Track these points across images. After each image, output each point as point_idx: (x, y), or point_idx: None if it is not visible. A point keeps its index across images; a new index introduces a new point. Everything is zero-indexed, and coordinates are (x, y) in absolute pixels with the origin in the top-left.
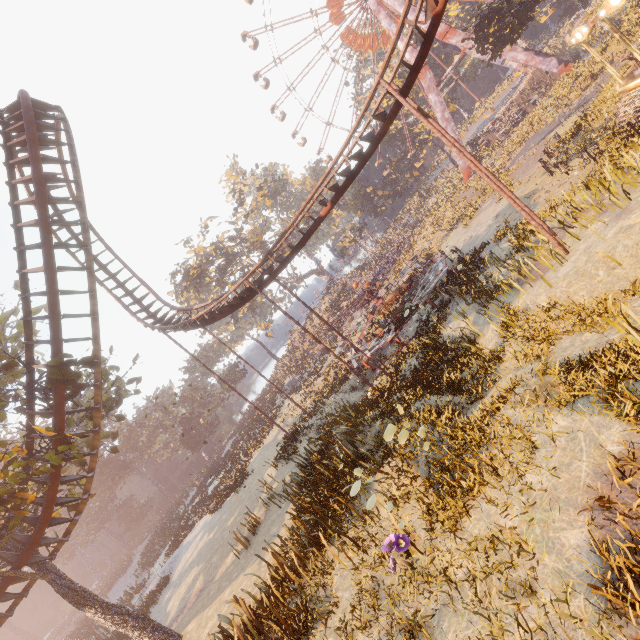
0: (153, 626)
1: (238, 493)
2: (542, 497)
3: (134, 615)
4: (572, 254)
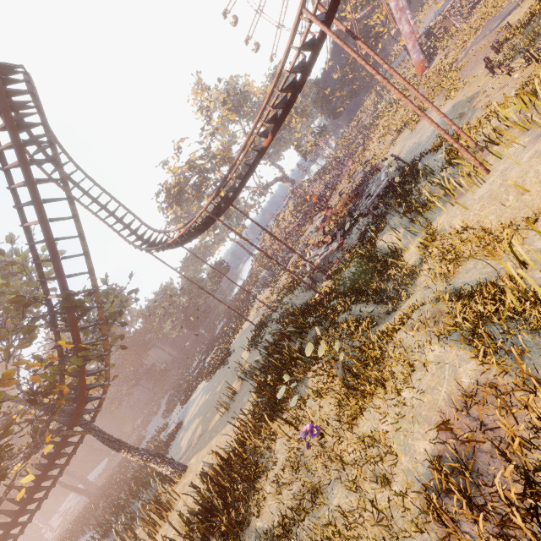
0: (167, 461)
1: (224, 367)
2: (410, 411)
3: (153, 454)
4: (491, 174)
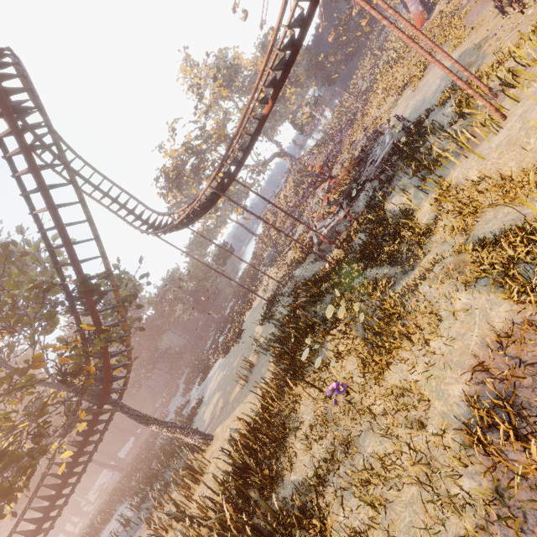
0: (194, 432)
1: (238, 344)
2: (440, 359)
3: (180, 426)
4: (509, 120)
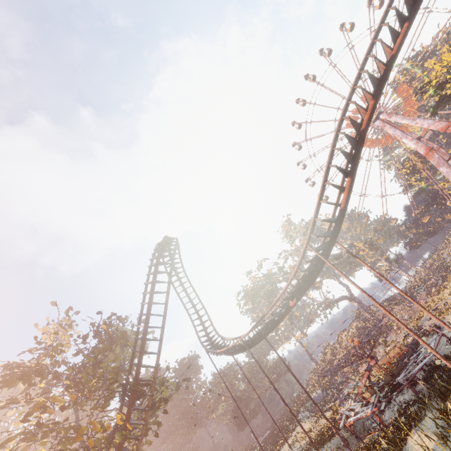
0: None
1: None
2: None
3: None
4: None
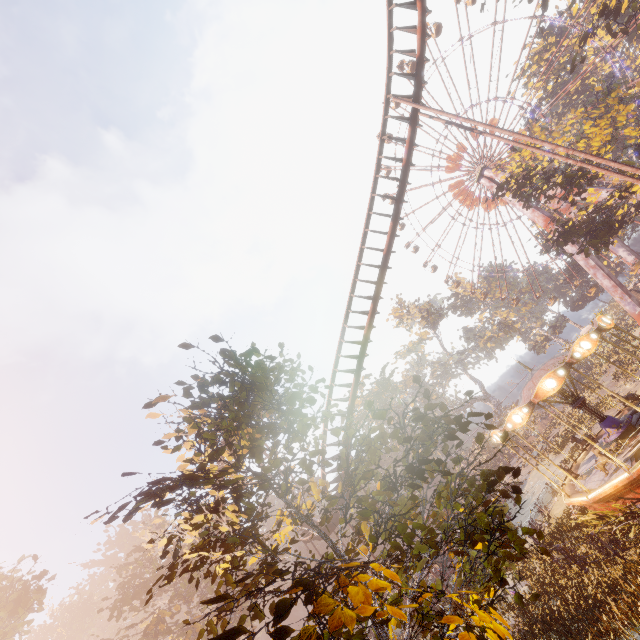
0: None
1: None
2: None
3: None
4: None
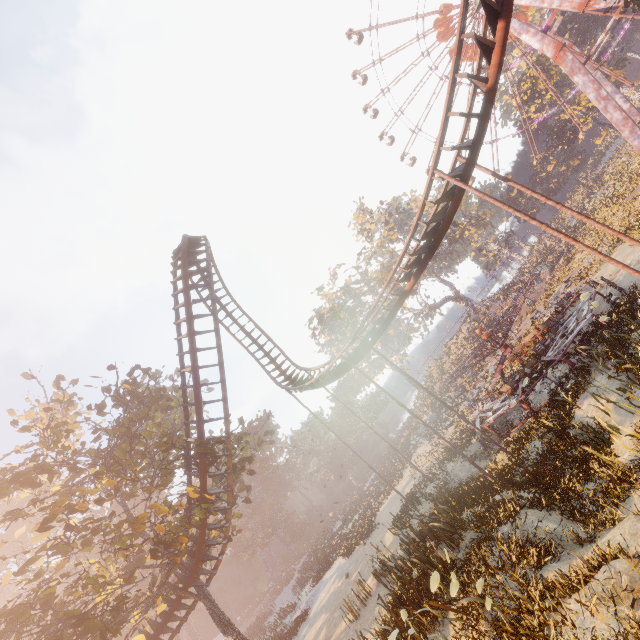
0: None
1: (364, 545)
2: None
3: None
4: None
